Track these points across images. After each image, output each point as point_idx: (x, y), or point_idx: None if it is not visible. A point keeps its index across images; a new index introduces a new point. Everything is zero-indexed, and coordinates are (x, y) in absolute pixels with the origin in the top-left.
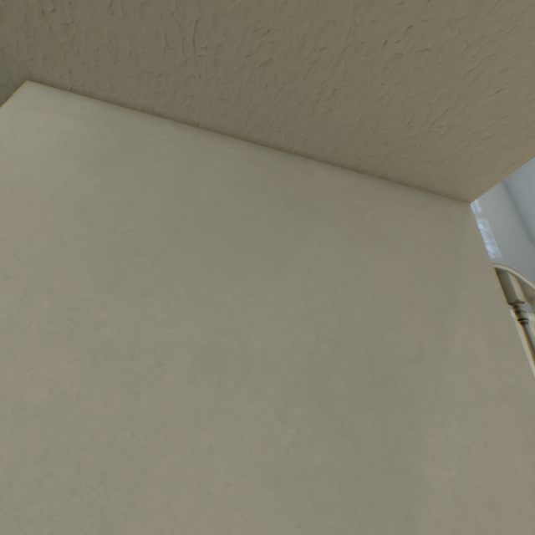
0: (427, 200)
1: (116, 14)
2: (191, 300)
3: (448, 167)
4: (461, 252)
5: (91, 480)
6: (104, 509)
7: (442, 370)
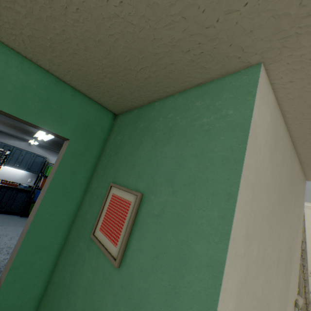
0: (303, 179)
1: None
2: (277, 238)
3: None
4: (302, 205)
5: None
6: None
7: (295, 253)
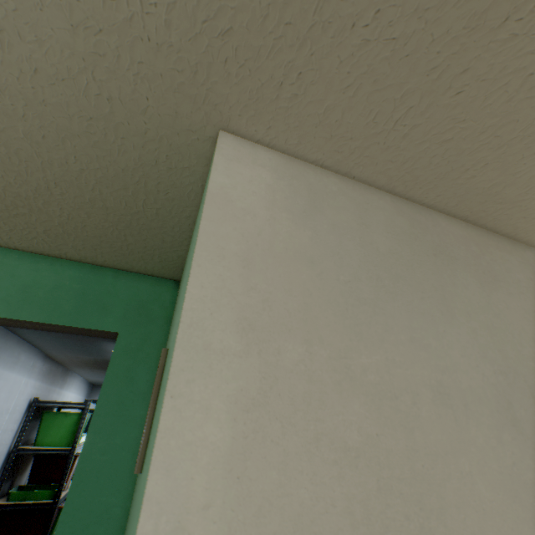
0: (511, 245)
1: (346, 93)
2: (410, 344)
3: None
4: None
5: (413, 507)
6: (430, 531)
7: None
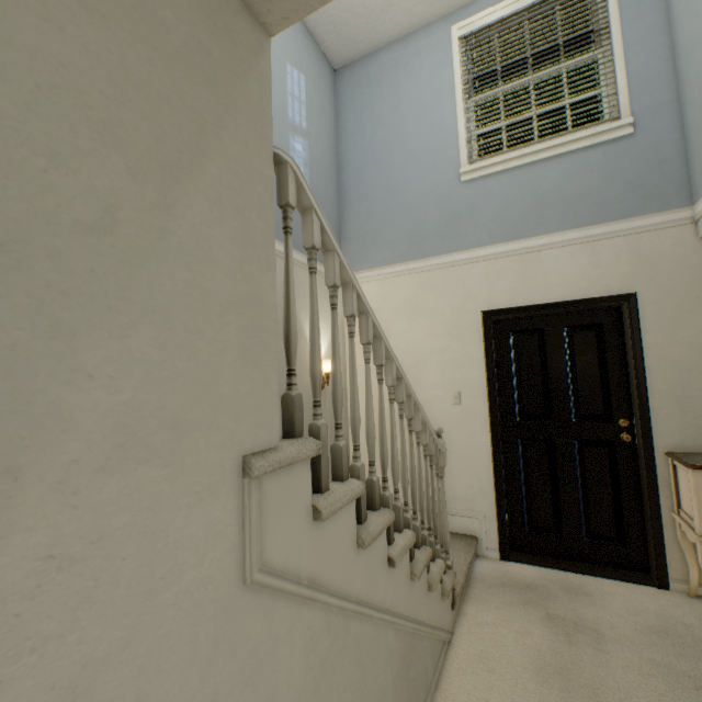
0: None
1: None
2: None
3: None
4: (235, 100)
5: None
6: None
7: (149, 258)
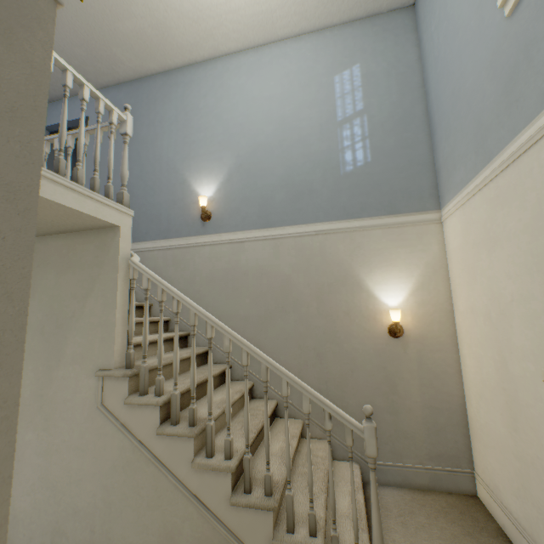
0: (97, 235)
1: None
2: None
3: (82, 225)
4: (105, 262)
5: None
6: None
7: (80, 319)
